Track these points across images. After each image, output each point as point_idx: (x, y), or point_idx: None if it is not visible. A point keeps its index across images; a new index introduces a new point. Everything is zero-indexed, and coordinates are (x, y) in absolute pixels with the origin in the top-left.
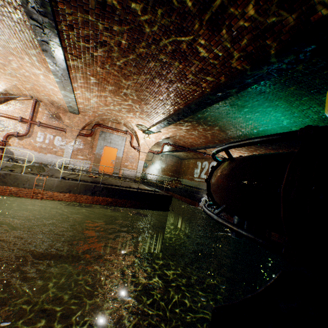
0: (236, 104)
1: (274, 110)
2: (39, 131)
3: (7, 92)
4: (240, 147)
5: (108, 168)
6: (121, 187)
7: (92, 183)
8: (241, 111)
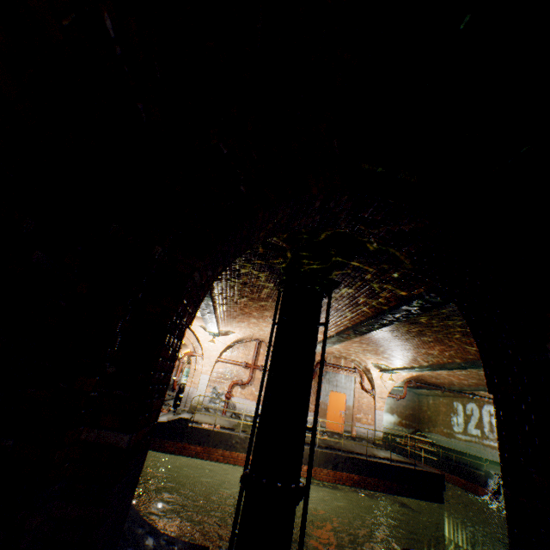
0: None
1: None
2: (260, 376)
3: (239, 338)
4: None
5: (336, 423)
6: (363, 455)
7: (326, 448)
8: None
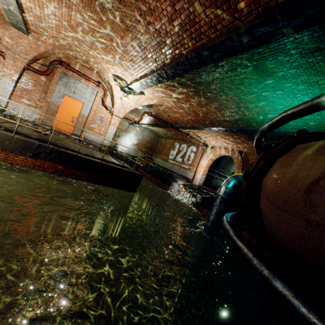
0: (264, 66)
1: (306, 90)
2: None
3: None
4: (228, 136)
5: (66, 126)
6: (80, 153)
7: (38, 140)
8: (262, 83)
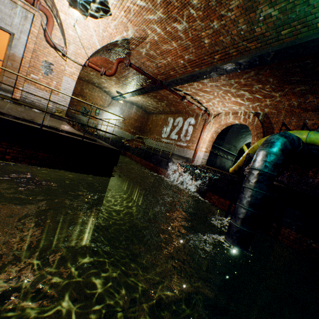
0: None
1: None
2: None
3: None
4: (243, 88)
5: None
6: (4, 116)
7: None
8: None
